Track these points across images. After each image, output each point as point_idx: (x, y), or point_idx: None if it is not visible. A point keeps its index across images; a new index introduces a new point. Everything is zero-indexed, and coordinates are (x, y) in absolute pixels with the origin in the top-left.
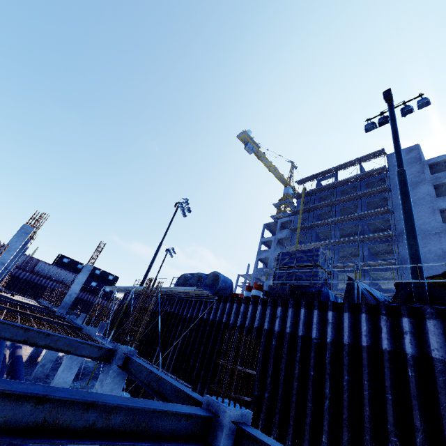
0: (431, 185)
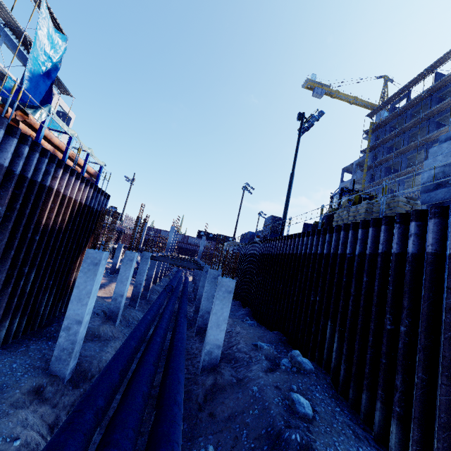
0: None
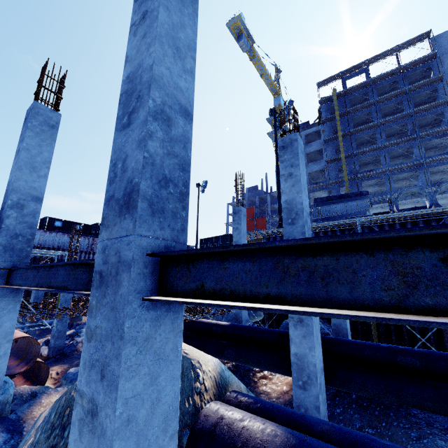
0: None
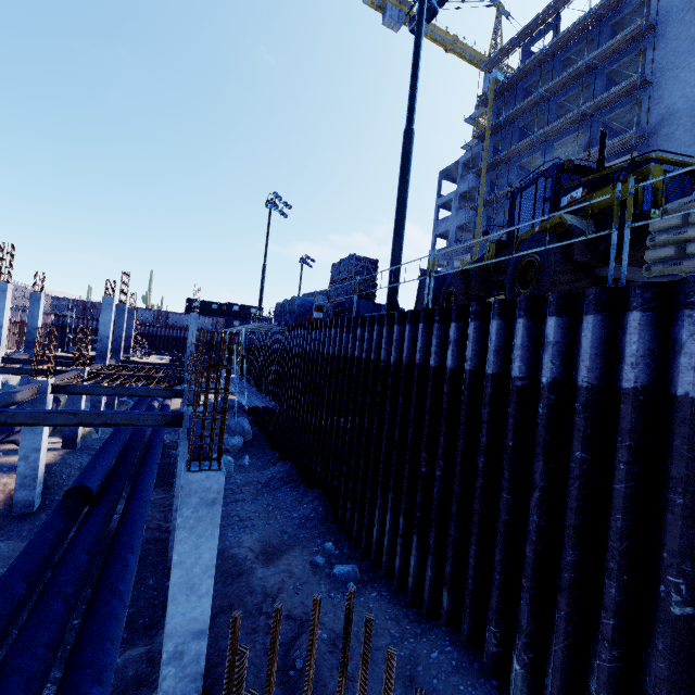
0: None
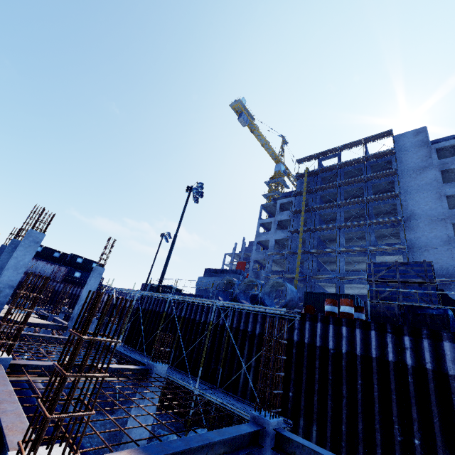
0: (438, 170)
